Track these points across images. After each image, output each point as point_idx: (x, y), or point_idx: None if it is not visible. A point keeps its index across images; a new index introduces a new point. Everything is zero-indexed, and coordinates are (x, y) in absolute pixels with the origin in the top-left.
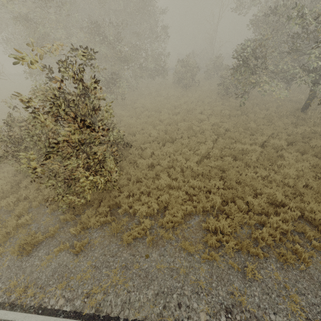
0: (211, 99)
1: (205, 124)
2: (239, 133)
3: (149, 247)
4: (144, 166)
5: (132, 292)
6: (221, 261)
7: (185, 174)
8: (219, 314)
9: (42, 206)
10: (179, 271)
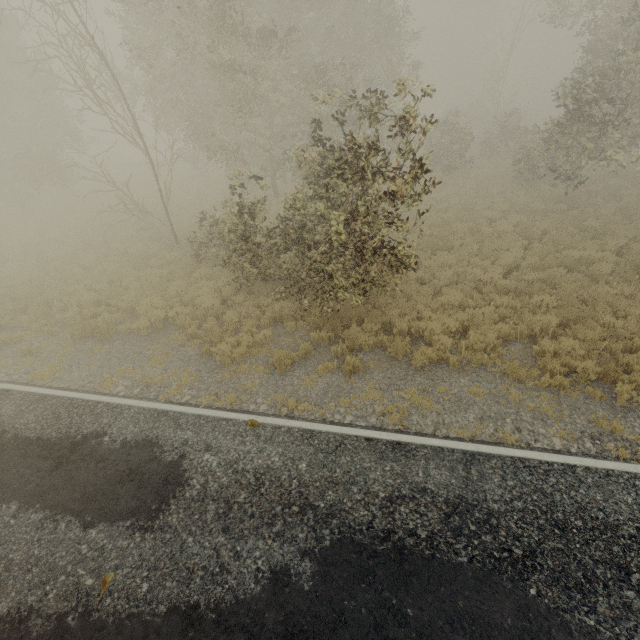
0: (503, 187)
1: (501, 224)
2: (569, 237)
3: (452, 372)
4: (411, 281)
5: (444, 415)
6: (571, 390)
7: (485, 291)
8: (581, 440)
9: (272, 327)
10: (508, 397)
